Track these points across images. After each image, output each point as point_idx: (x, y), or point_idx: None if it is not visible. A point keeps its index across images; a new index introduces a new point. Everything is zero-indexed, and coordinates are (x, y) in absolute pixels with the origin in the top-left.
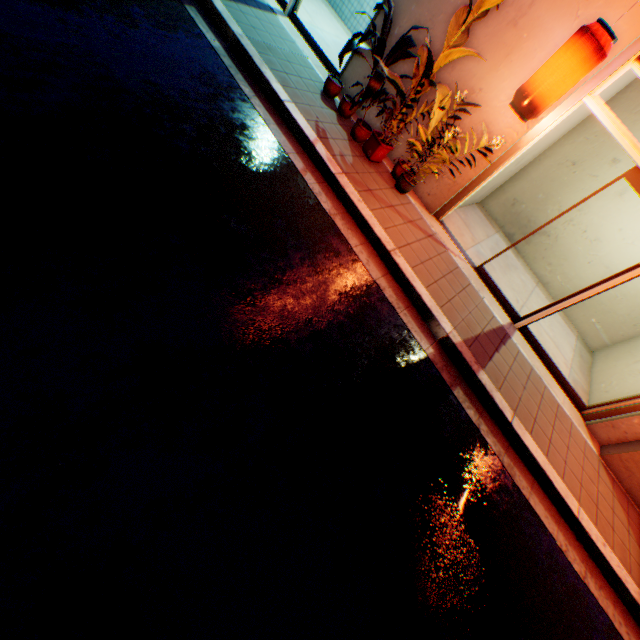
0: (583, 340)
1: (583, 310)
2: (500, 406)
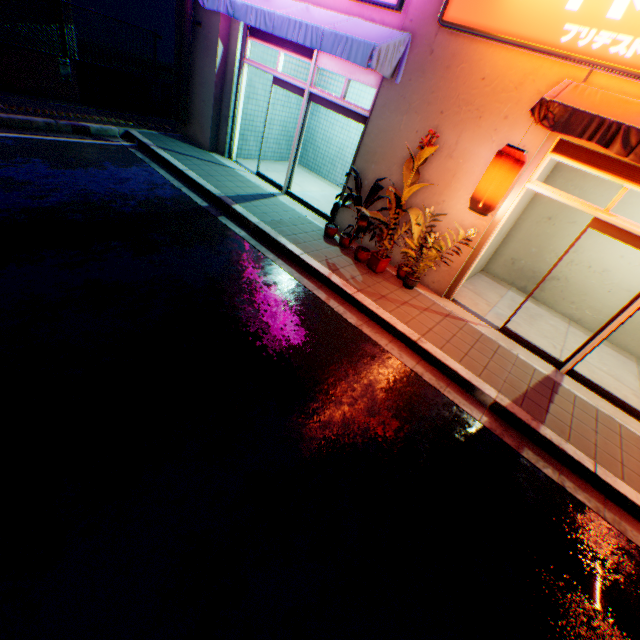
0: None
1: (628, 335)
2: (575, 457)
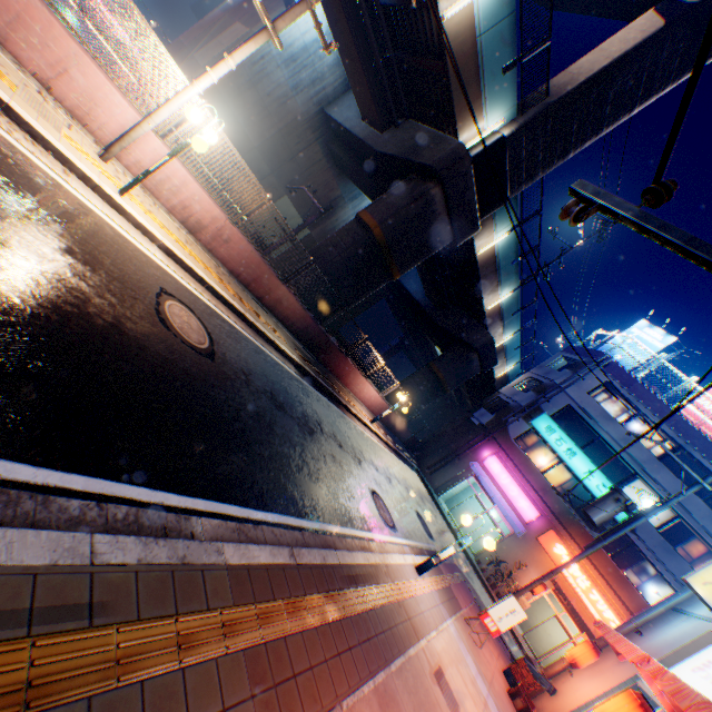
0: None
1: None
2: None
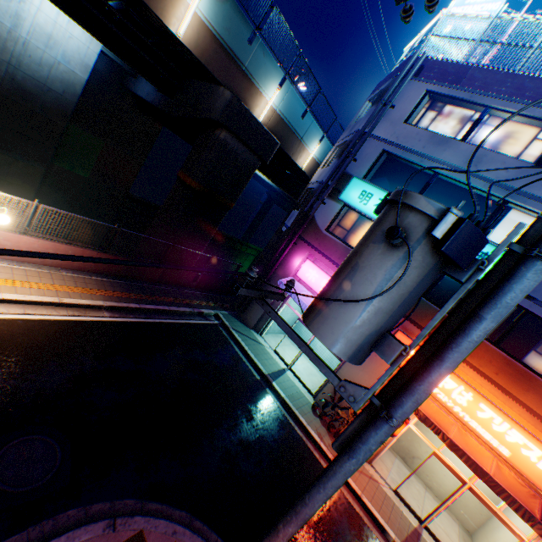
0: (463, 525)
1: (454, 504)
2: None
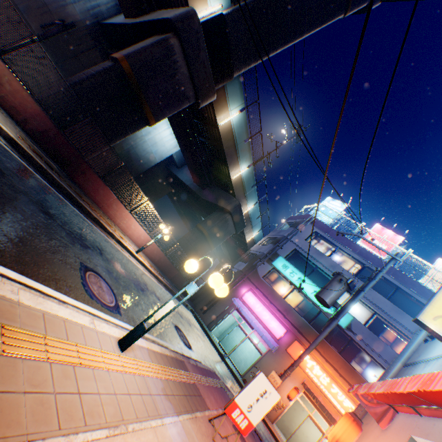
0: None
1: None
2: None
